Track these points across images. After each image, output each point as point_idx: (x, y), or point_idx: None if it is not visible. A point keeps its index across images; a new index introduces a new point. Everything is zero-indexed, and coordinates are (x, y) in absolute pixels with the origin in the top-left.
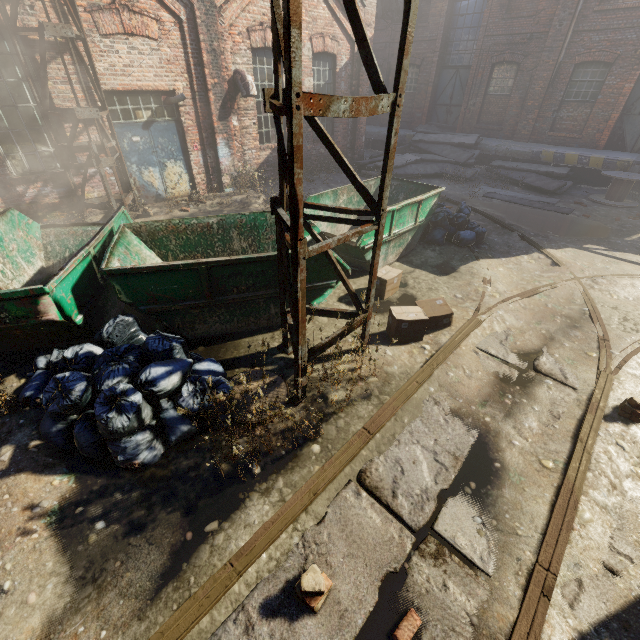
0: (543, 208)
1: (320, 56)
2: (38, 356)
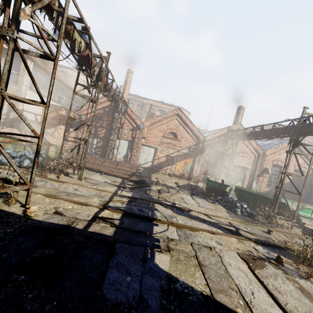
0: None
1: (297, 170)
2: (218, 196)
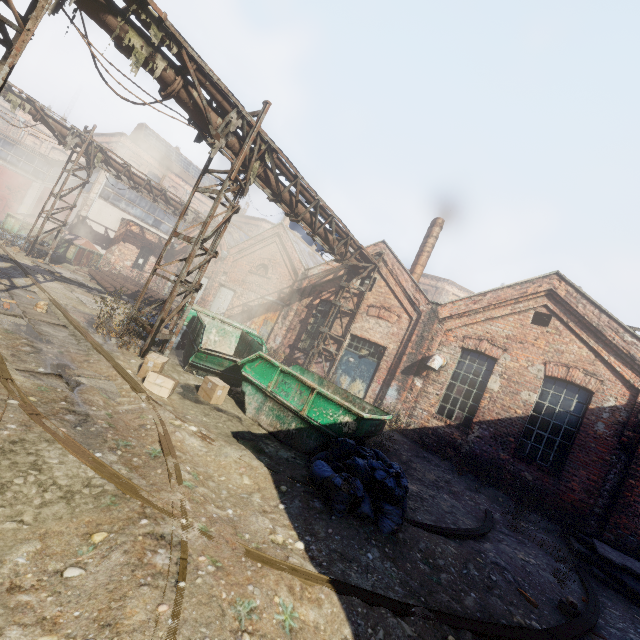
0: None
1: (564, 384)
2: None
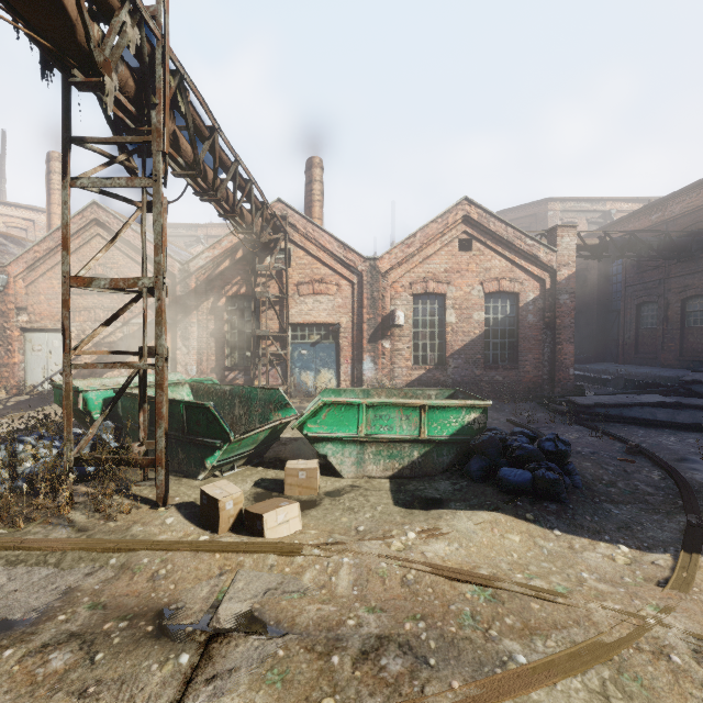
0: None
1: (497, 295)
2: None
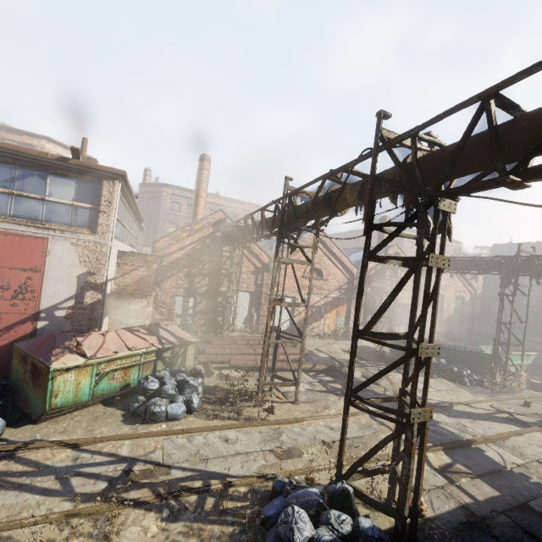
0: None
1: (457, 297)
2: None
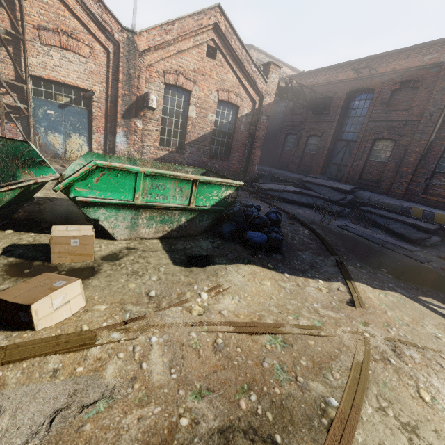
0: (394, 250)
1: (226, 104)
2: None
